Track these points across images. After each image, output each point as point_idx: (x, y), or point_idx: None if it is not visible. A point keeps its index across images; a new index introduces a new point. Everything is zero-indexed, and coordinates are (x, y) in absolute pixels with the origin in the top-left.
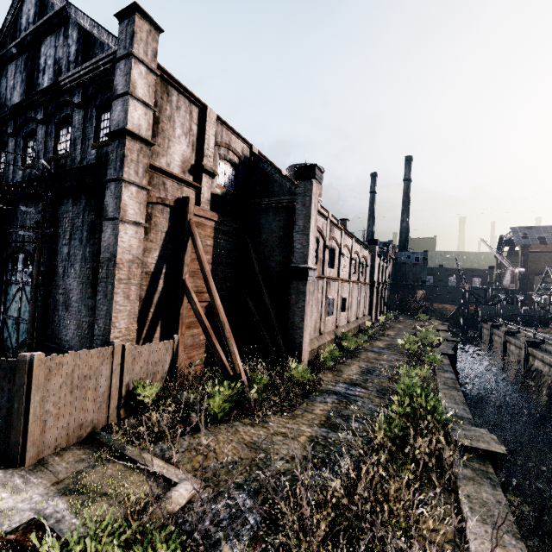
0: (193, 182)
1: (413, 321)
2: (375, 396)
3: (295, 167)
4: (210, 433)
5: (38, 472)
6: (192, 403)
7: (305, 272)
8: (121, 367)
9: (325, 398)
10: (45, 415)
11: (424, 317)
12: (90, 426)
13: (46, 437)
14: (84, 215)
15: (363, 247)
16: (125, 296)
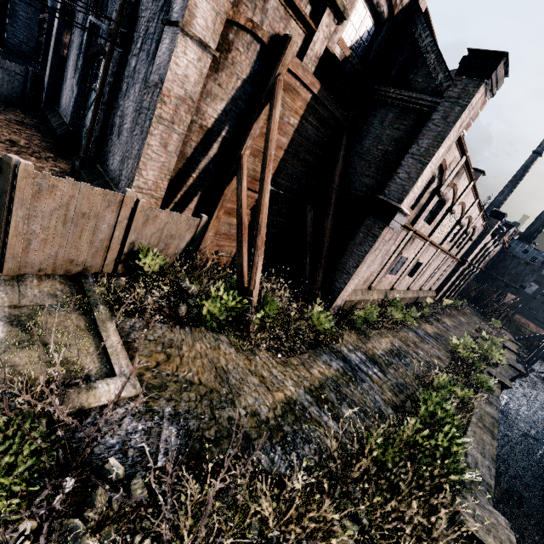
0: (308, 17)
1: (481, 321)
2: (390, 388)
3: (468, 49)
4: (190, 334)
5: (9, 286)
6: (190, 294)
7: (392, 212)
8: (129, 222)
9: (333, 360)
10: (30, 234)
11: (497, 324)
12: (81, 266)
13: (29, 256)
14: (159, 17)
15: (481, 216)
16: (162, 142)
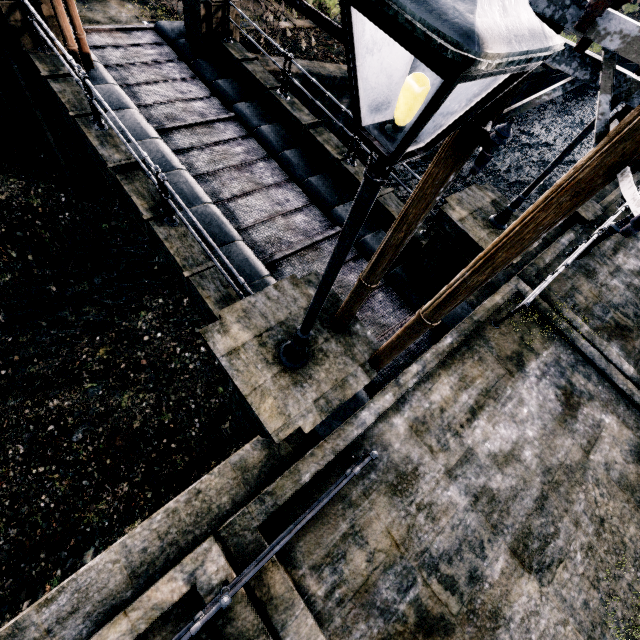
0: None
1: None
2: None
3: None
4: None
5: None
6: None
7: None
8: None
9: None
10: None
11: None
12: None
13: None
14: None
15: None
16: None
